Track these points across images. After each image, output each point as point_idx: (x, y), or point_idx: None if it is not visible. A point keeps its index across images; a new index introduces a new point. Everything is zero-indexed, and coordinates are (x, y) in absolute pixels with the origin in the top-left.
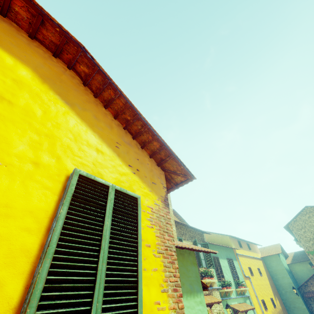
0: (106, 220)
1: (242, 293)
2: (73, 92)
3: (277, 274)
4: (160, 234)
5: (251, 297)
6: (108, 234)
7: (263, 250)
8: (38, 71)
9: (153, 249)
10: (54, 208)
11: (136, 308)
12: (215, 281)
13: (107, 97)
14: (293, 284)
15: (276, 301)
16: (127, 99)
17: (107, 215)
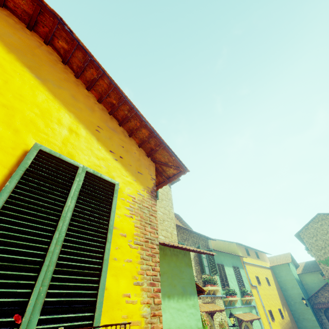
0: (69, 200)
1: (248, 303)
2: (48, 68)
3: (286, 284)
4: (140, 225)
5: (258, 306)
6: (68, 216)
7: (272, 259)
8: (4, 40)
9: (129, 240)
10: (2, 181)
11: (95, 298)
12: (218, 289)
13: (89, 77)
14: (303, 294)
15: (285, 312)
16: (111, 79)
17: (70, 196)
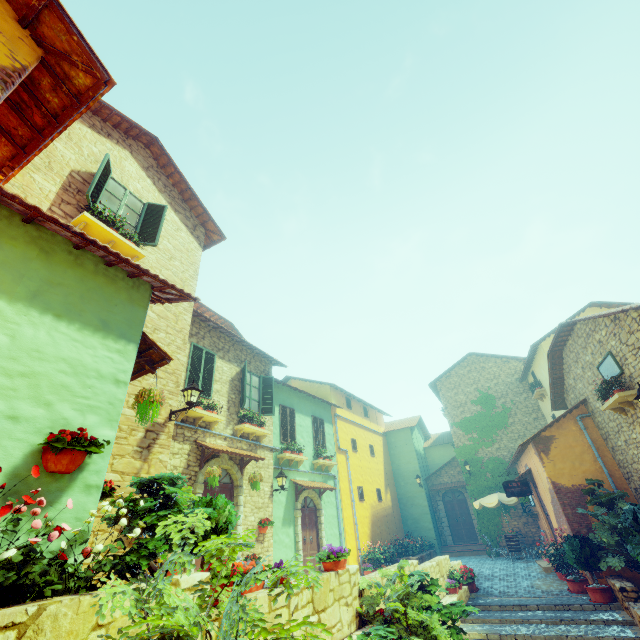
0: None
1: (324, 469)
2: None
3: (401, 458)
4: None
5: (341, 478)
6: None
7: (392, 424)
8: None
9: None
10: None
11: None
12: (265, 432)
13: None
14: (420, 472)
15: (387, 495)
16: None
17: None
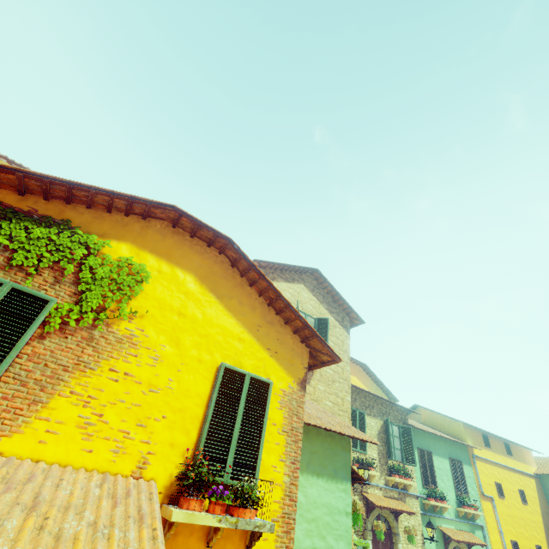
0: (241, 402)
1: (469, 518)
2: (223, 282)
3: None
4: (288, 416)
5: (489, 529)
6: (241, 413)
7: (545, 462)
8: (198, 274)
9: (278, 428)
10: (210, 392)
11: (256, 464)
12: (411, 484)
13: (252, 277)
14: None
15: None
16: (269, 282)
17: (242, 398)
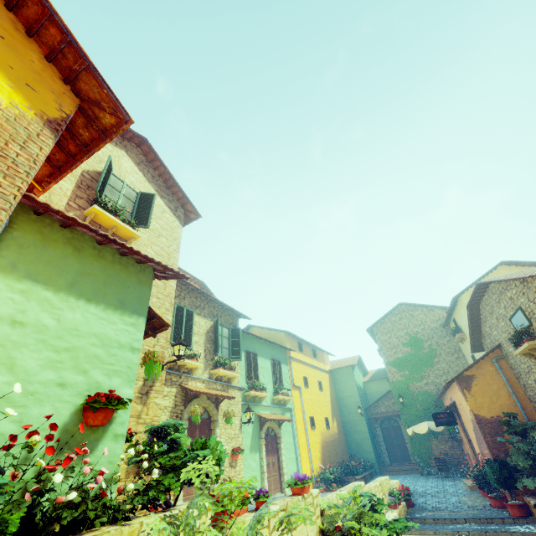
0: None
1: (282, 403)
2: None
3: (344, 392)
4: None
5: (296, 410)
6: None
7: (336, 362)
8: None
9: None
10: None
11: None
12: (235, 375)
13: None
14: (361, 403)
15: (333, 423)
16: None
17: None
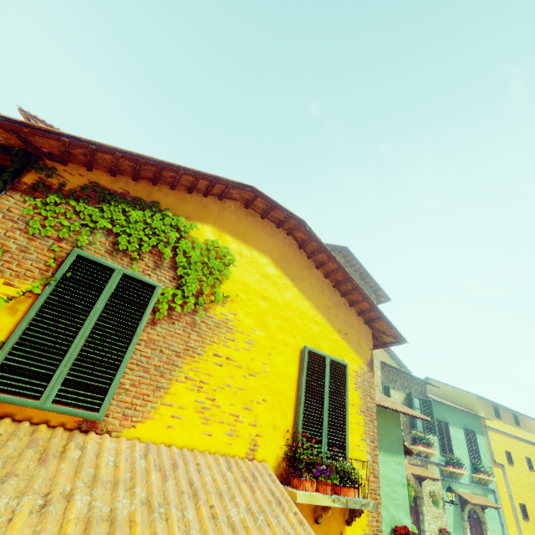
0: (326, 384)
1: (482, 483)
2: (294, 264)
3: None
4: (363, 396)
5: (500, 493)
6: (327, 395)
7: None
8: (272, 256)
9: (356, 408)
10: (297, 374)
11: (344, 444)
12: (433, 452)
13: (319, 259)
14: None
15: None
16: (340, 264)
17: (326, 381)
